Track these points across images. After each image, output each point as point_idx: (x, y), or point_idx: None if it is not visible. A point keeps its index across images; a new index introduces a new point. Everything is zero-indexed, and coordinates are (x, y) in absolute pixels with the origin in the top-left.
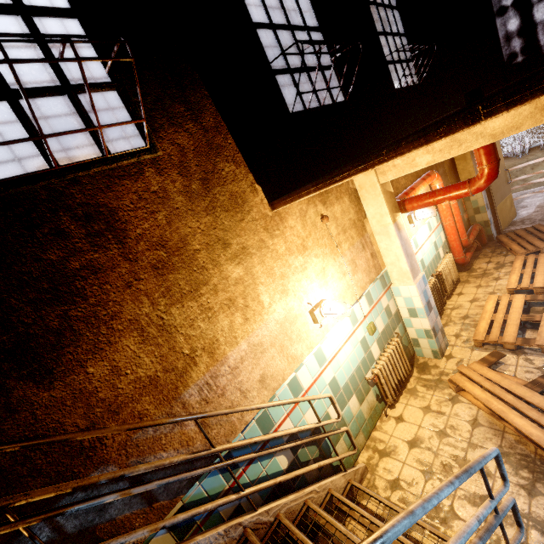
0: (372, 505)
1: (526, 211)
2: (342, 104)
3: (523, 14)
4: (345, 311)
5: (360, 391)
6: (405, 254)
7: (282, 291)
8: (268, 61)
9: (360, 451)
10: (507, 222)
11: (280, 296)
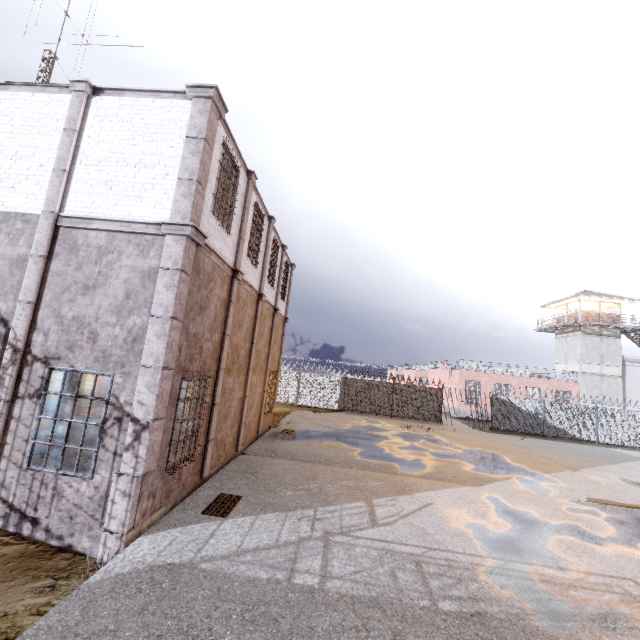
0: None
1: None
2: None
3: None
4: None
5: None
6: None
7: None
8: None
9: None
10: None
11: None
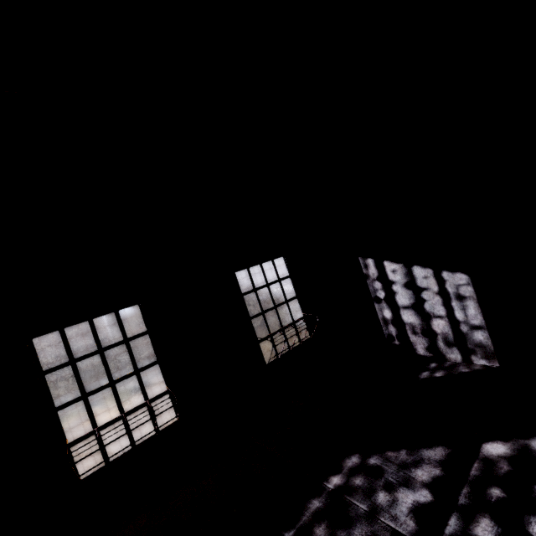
0: None
1: None
2: (168, 429)
3: (393, 310)
4: None
5: None
6: None
7: None
8: (62, 441)
9: None
10: None
11: None
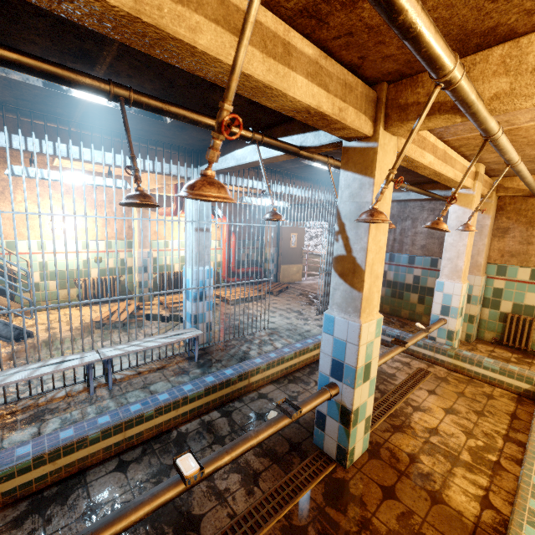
0: (13, 320)
1: (309, 282)
2: None
3: None
4: (82, 239)
5: (65, 283)
6: (140, 232)
7: (35, 201)
8: None
9: (42, 311)
10: (289, 280)
11: (32, 202)
